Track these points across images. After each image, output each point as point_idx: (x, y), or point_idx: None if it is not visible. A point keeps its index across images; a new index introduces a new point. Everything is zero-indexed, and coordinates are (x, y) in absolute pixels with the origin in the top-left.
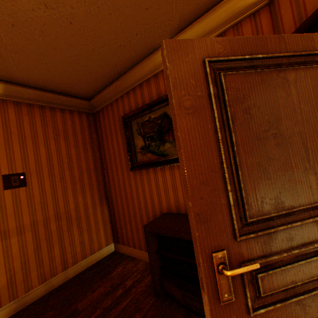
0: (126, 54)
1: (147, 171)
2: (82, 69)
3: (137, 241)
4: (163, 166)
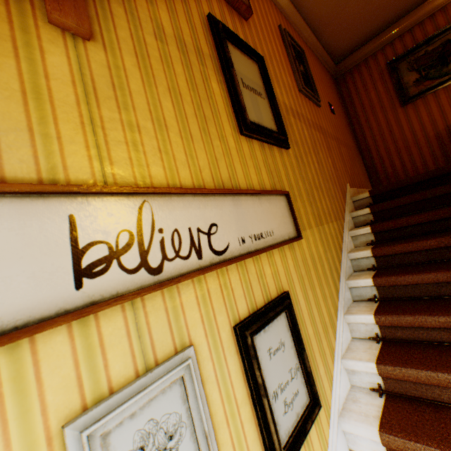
0: None
1: (422, 99)
2: (371, 20)
3: (411, 169)
4: (450, 82)
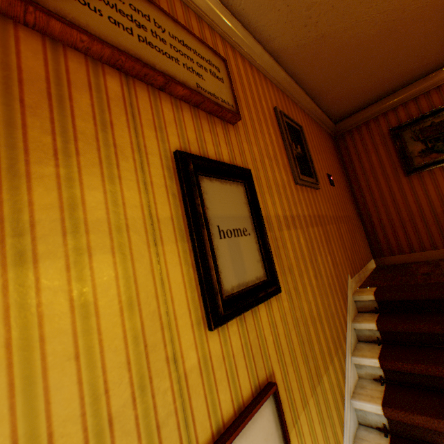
0: (421, 71)
1: (429, 171)
2: (374, 88)
3: (417, 244)
4: None
